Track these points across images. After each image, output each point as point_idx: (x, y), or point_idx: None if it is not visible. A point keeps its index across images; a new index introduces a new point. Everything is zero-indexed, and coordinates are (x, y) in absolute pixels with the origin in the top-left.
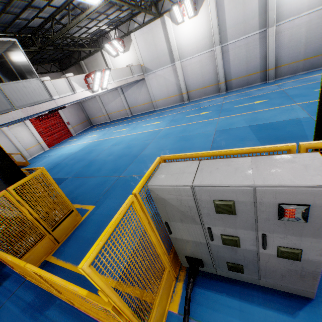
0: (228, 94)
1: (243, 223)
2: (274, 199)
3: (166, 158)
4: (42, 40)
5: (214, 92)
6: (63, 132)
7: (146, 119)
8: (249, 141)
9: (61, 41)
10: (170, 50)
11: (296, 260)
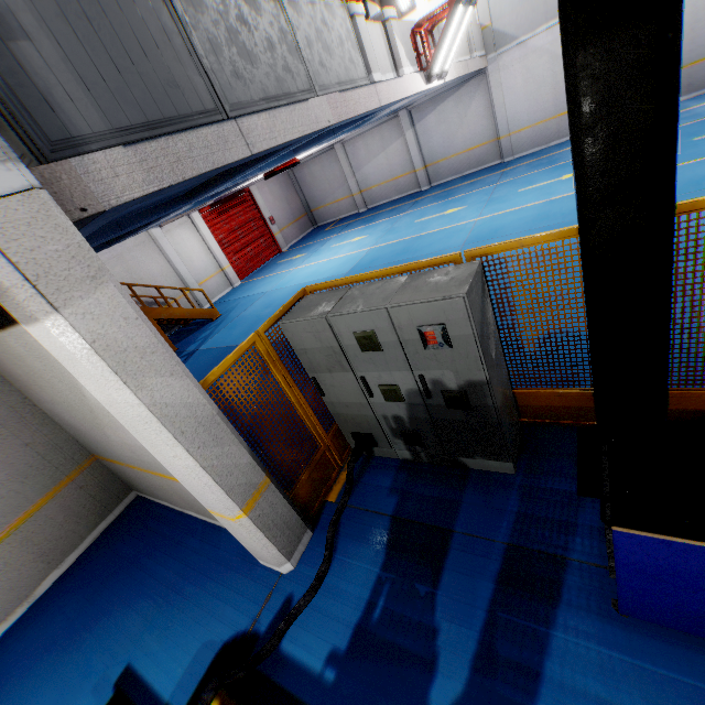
0: None
1: None
2: None
3: None
4: None
5: None
6: (263, 243)
7: (509, 180)
8: None
9: None
10: None
11: None
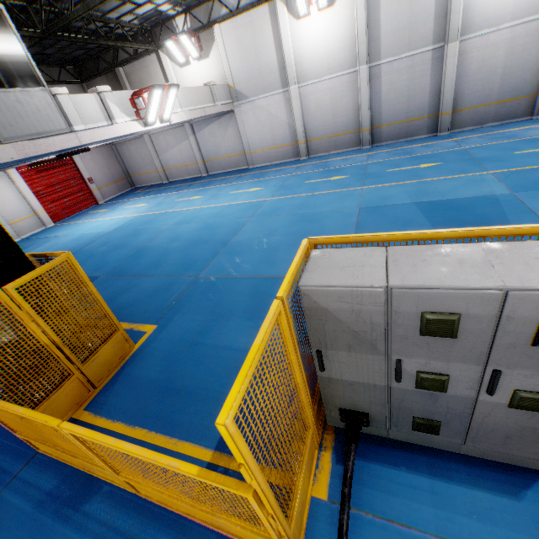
0: (374, 149)
1: (465, 351)
2: (535, 311)
3: (320, 241)
4: (47, 18)
5: (351, 144)
6: (81, 196)
7: (235, 183)
8: (418, 227)
9: (85, 24)
10: (283, 64)
11: (538, 413)
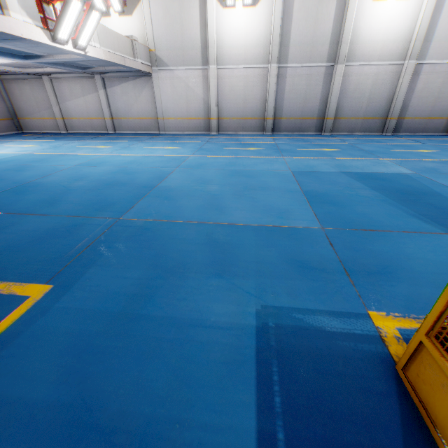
0: (276, 136)
1: None
2: None
3: None
4: None
5: (256, 129)
6: None
7: (148, 141)
8: (361, 189)
9: None
10: (205, 44)
11: None
